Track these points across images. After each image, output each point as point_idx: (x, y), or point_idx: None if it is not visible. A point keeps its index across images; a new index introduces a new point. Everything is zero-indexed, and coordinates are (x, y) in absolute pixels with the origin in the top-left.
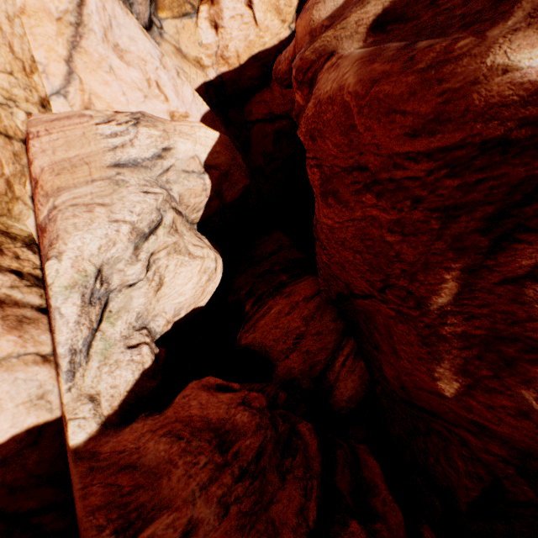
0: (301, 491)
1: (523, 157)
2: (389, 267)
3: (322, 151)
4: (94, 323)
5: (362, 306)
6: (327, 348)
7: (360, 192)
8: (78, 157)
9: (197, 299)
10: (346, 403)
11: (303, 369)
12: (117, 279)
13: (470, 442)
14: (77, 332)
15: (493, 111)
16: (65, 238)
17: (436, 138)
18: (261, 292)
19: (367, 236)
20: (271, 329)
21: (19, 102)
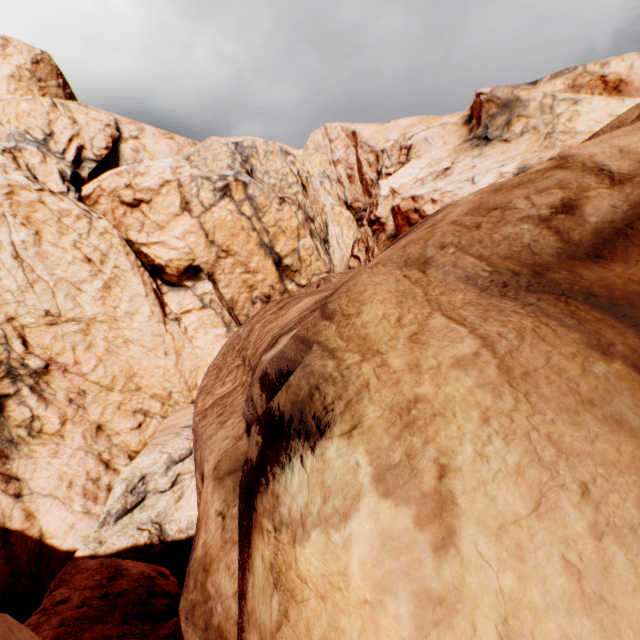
0: (121, 631)
1: None
2: None
3: None
4: (129, 504)
5: None
6: None
7: None
8: (174, 424)
9: None
10: None
11: None
12: (153, 484)
13: None
14: (116, 503)
15: None
16: (138, 457)
17: None
18: None
19: None
20: None
21: (180, 403)
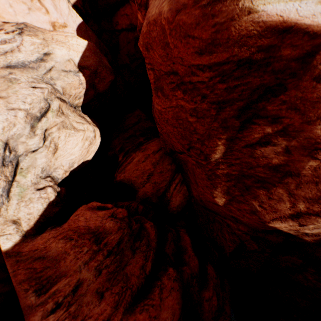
0: (143, 257)
1: (259, 72)
2: (191, 137)
3: (153, 59)
4: (9, 177)
5: (182, 157)
6: (166, 180)
7: (174, 89)
8: None
9: (84, 156)
10: (176, 208)
11: (153, 192)
12: (22, 148)
13: (231, 226)
14: None
15: (243, 40)
16: None
17: (213, 56)
18: (128, 149)
19: (179, 118)
20: (134, 171)
21: None
